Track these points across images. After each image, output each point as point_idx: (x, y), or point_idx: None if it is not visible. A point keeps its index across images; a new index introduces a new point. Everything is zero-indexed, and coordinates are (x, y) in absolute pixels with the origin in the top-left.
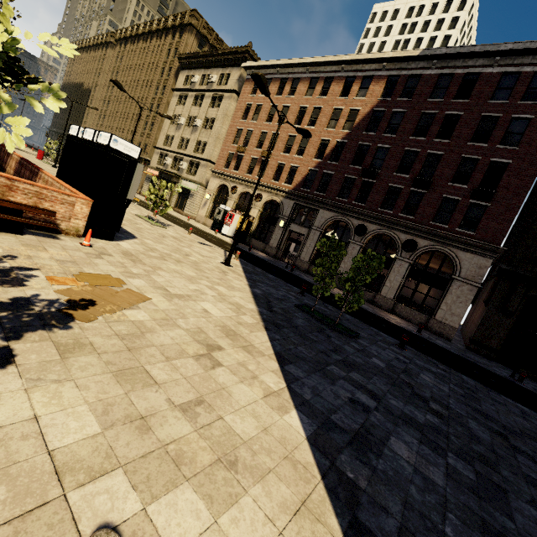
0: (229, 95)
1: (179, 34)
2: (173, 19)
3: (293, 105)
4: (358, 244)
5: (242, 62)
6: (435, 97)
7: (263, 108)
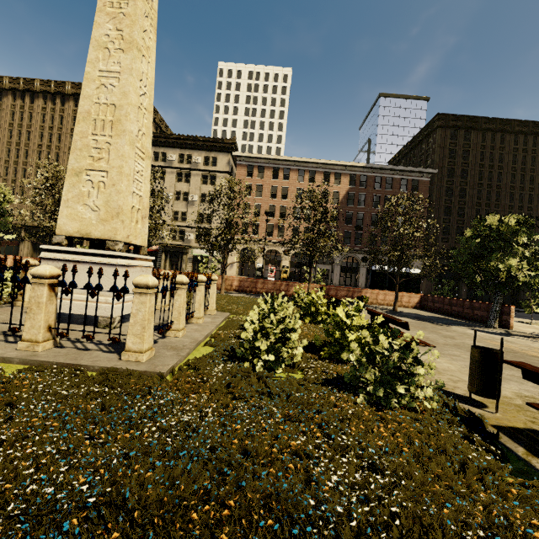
0: (223, 175)
1: None
2: None
3: (291, 187)
4: (365, 267)
5: (229, 150)
6: (376, 187)
7: (265, 188)
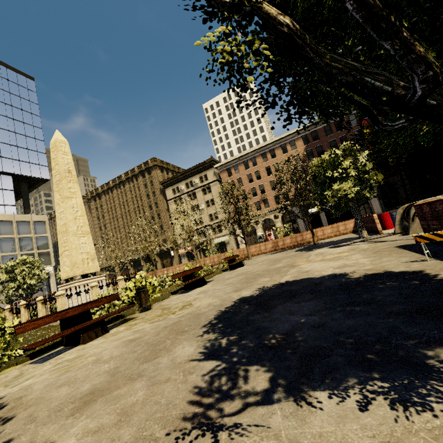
0: (214, 183)
1: (147, 173)
2: (138, 168)
3: (260, 169)
4: None
5: (211, 166)
6: (328, 134)
7: (243, 178)
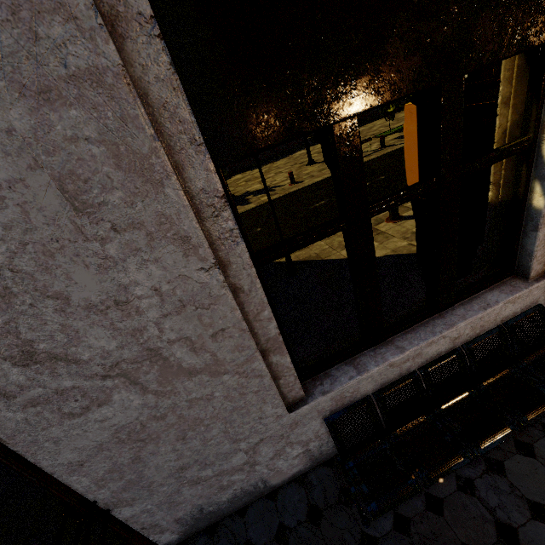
0: None
1: None
2: None
3: None
4: None
5: None
6: None
7: None
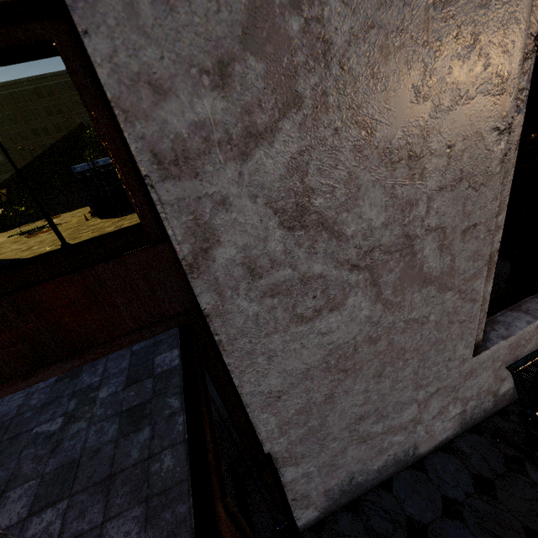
0: None
1: None
2: None
3: None
4: None
5: None
6: None
7: None
